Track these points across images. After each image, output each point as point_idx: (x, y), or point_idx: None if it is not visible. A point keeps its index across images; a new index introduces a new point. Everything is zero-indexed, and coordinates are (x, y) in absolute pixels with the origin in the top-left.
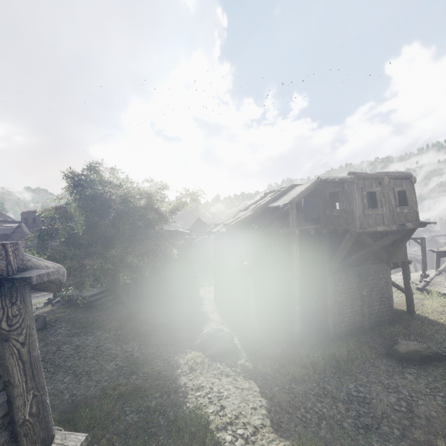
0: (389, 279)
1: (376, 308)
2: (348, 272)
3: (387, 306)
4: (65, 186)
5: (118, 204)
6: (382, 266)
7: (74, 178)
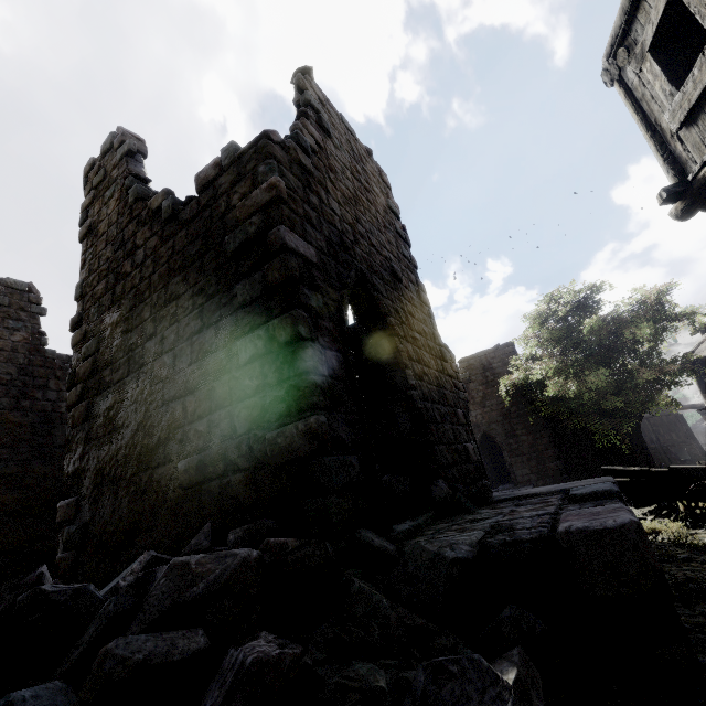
0: None
1: None
2: None
3: None
4: (569, 306)
5: (648, 309)
6: None
7: (593, 290)
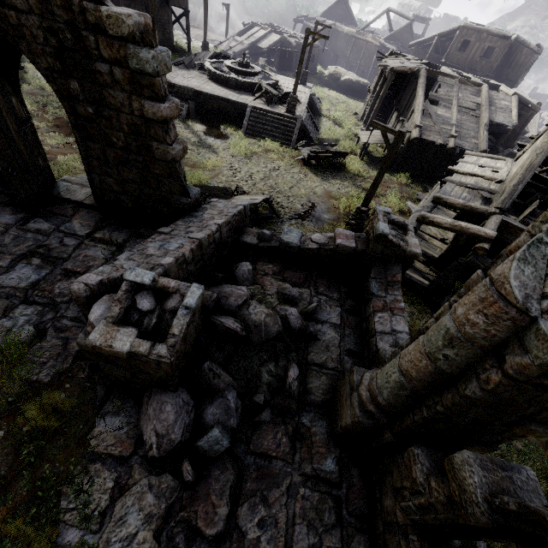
0: (170, 19)
1: (160, 38)
2: (137, 2)
3: (169, 40)
4: None
5: None
6: (164, 6)
7: None
